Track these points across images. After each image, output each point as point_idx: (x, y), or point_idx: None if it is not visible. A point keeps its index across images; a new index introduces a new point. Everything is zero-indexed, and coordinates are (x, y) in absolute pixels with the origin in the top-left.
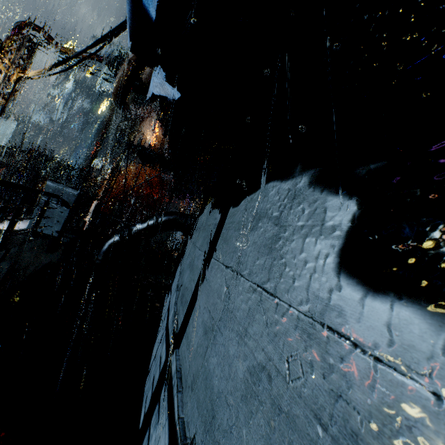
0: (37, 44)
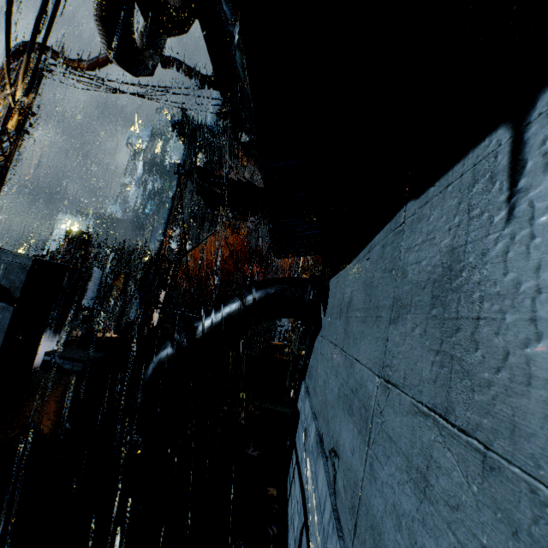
0: (43, 70)
